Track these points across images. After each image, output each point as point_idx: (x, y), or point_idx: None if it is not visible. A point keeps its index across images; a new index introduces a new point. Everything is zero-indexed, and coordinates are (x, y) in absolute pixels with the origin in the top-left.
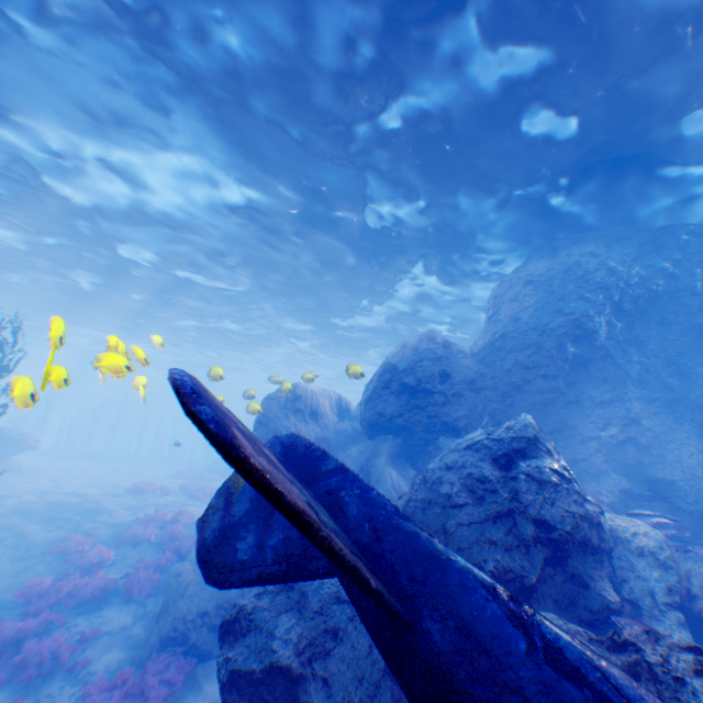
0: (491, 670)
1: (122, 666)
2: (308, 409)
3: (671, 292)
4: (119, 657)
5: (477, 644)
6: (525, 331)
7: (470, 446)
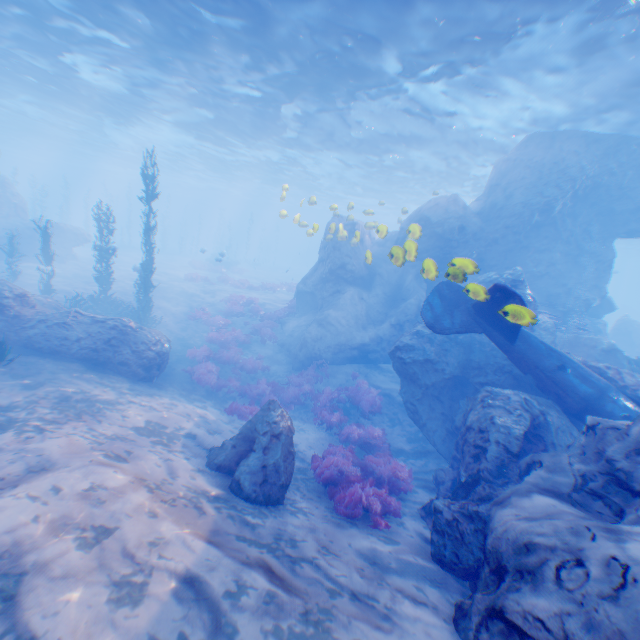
0: (533, 350)
1: (287, 369)
2: (360, 241)
3: (607, 186)
4: (282, 366)
5: (529, 345)
6: (515, 205)
7: (491, 282)
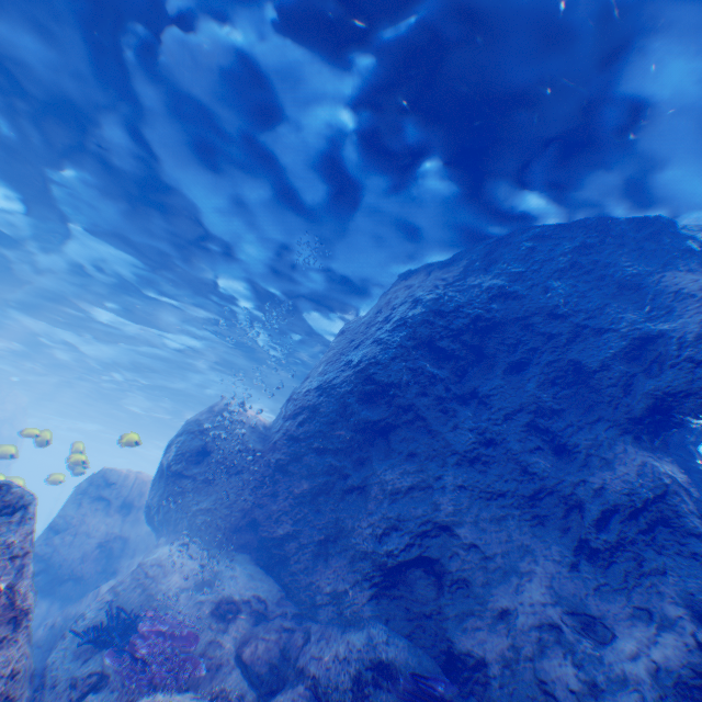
0: None
1: None
2: (123, 501)
3: (522, 319)
4: None
5: None
6: (309, 390)
7: None
